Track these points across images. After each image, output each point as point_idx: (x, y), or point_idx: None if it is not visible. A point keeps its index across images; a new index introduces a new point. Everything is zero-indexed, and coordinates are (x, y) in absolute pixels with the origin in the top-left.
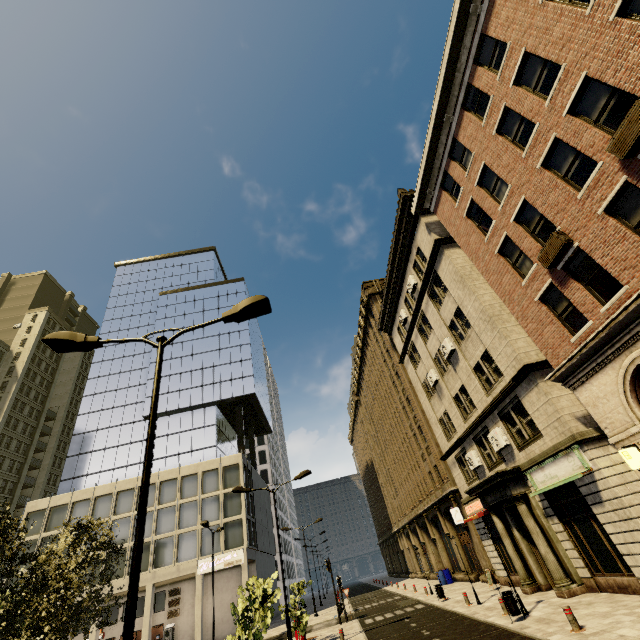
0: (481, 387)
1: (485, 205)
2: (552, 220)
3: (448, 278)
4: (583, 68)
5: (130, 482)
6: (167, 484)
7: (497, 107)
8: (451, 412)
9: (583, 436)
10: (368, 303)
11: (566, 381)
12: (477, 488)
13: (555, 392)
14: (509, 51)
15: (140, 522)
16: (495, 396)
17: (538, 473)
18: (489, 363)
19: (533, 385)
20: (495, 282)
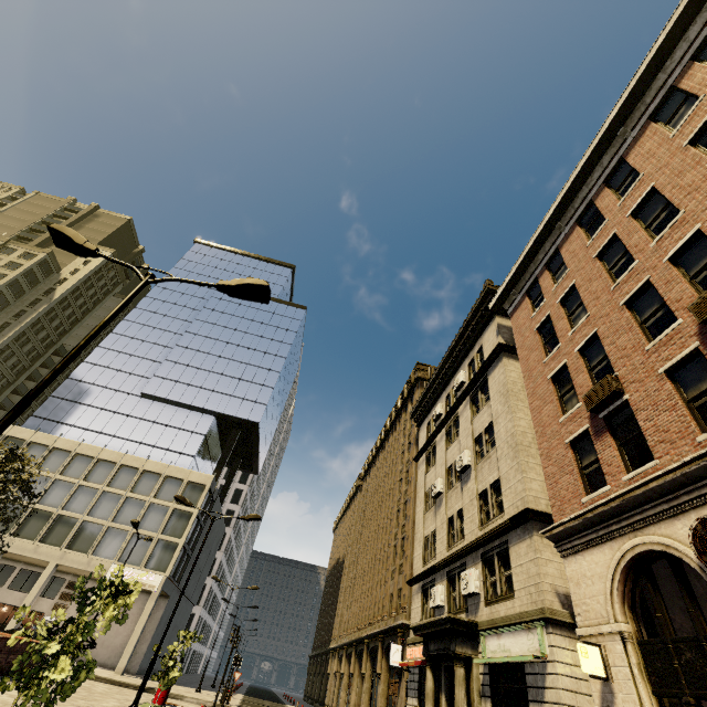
0: (478, 517)
1: (558, 325)
2: (613, 363)
3: (495, 387)
4: (699, 220)
5: (93, 449)
6: (127, 470)
7: (607, 232)
8: (439, 534)
9: (554, 615)
10: (413, 386)
11: (560, 543)
12: (424, 627)
13: (547, 553)
14: (639, 182)
15: (15, 410)
16: (486, 531)
17: (493, 639)
18: (497, 494)
19: (528, 535)
20: (536, 408)
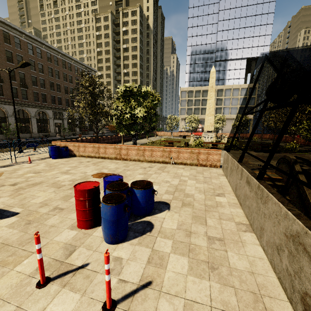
0: None
1: None
2: None
3: None
4: None
5: None
6: (227, 90)
7: None
8: None
9: None
10: None
11: None
12: None
13: None
14: None
15: None
16: None
17: None
18: None
19: None
20: None
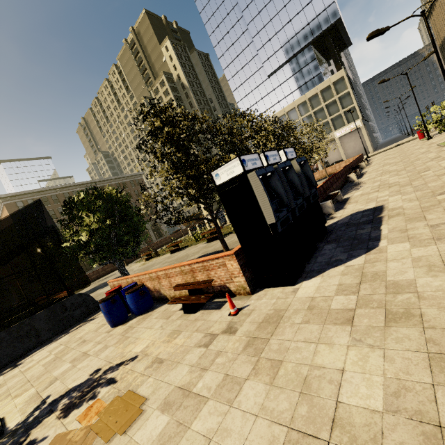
0: None
1: None
2: None
3: None
4: None
5: (281, 112)
6: (301, 106)
7: None
8: None
9: None
10: None
11: None
12: None
13: None
14: None
15: (444, 75)
16: None
17: None
18: None
19: None
20: None
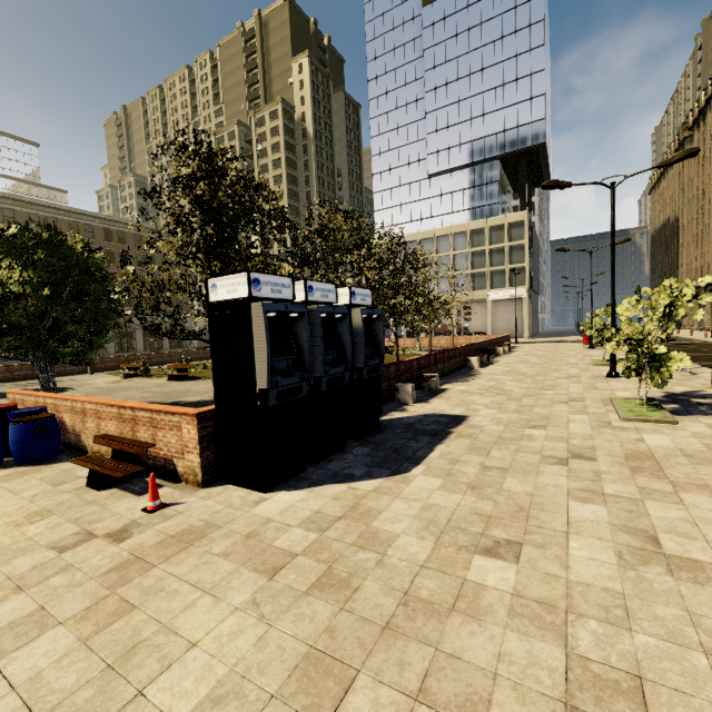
0: None
1: None
2: None
3: None
4: None
5: (428, 233)
6: (458, 236)
7: None
8: None
9: None
10: None
11: None
12: None
13: None
14: None
15: (613, 275)
16: None
17: None
18: None
19: None
20: None
